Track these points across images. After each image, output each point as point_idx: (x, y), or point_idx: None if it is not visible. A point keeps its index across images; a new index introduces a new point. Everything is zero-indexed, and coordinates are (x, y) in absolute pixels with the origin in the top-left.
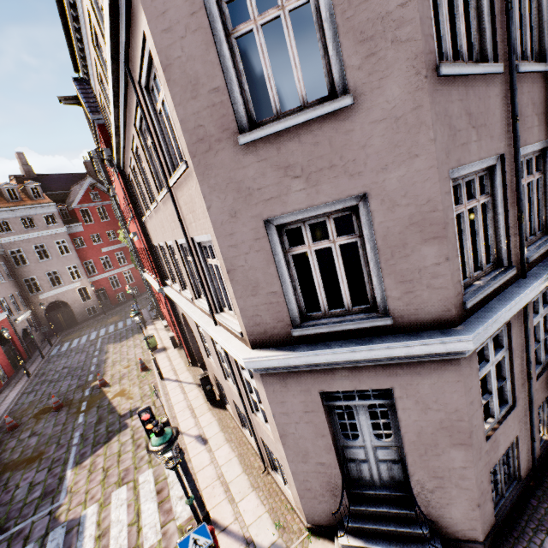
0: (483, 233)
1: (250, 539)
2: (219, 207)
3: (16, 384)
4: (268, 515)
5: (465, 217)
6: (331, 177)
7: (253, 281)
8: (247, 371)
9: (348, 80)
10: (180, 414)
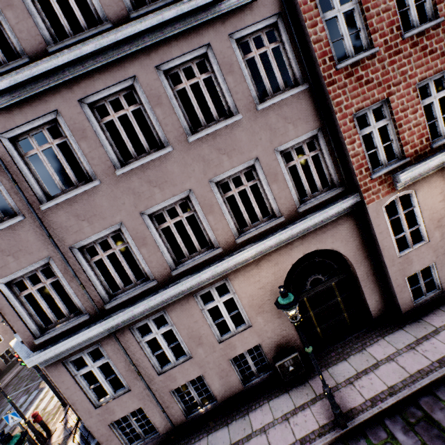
0: None
1: (68, 420)
2: None
3: None
4: None
5: (34, 294)
6: None
7: None
8: None
9: None
10: None
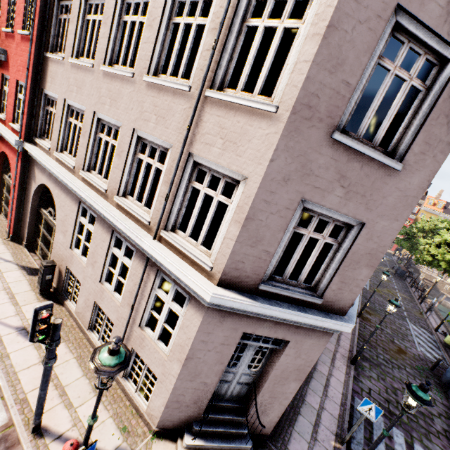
0: (290, 239)
1: None
2: (280, 166)
3: None
4: (112, 420)
5: None
6: (358, 201)
7: (260, 236)
8: (173, 293)
9: (407, 156)
10: None
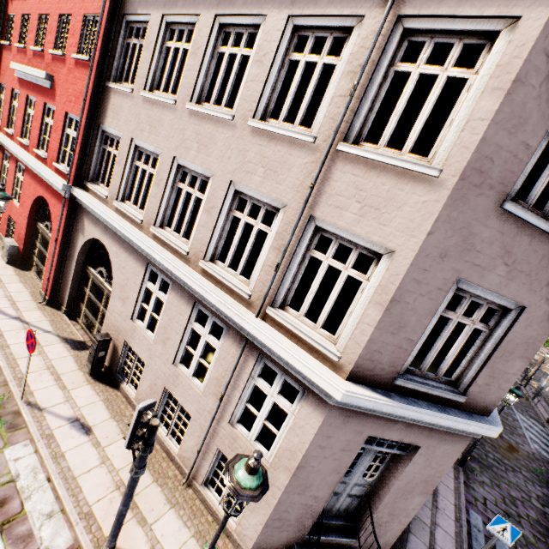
0: None
1: None
2: (438, 240)
3: None
4: (195, 540)
5: None
6: (521, 282)
7: (404, 321)
8: (279, 385)
9: None
10: (33, 377)
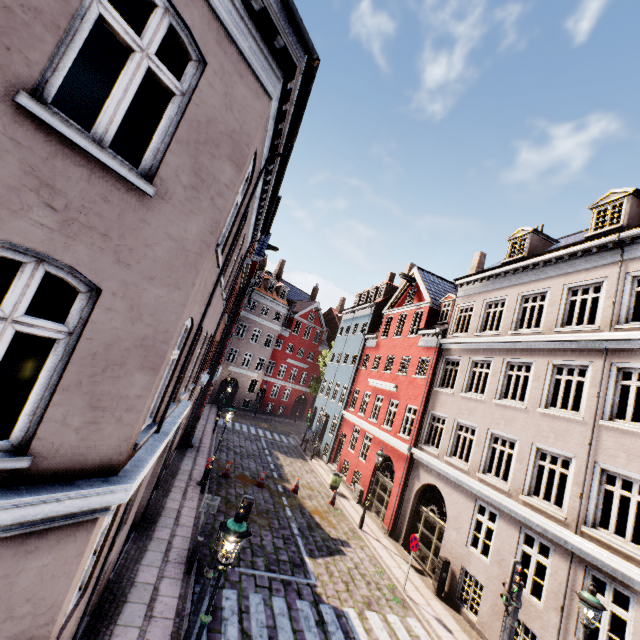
0: None
1: None
2: None
3: (204, 432)
4: None
5: None
6: None
7: None
8: (610, 593)
9: None
10: (403, 580)
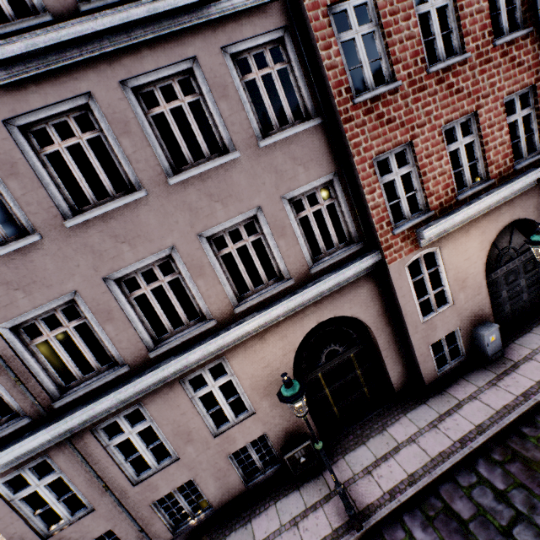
0: None
1: None
2: None
3: None
4: None
5: None
6: None
7: None
8: None
9: None
10: None
